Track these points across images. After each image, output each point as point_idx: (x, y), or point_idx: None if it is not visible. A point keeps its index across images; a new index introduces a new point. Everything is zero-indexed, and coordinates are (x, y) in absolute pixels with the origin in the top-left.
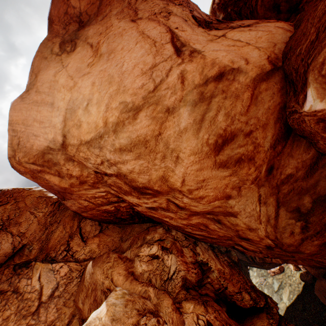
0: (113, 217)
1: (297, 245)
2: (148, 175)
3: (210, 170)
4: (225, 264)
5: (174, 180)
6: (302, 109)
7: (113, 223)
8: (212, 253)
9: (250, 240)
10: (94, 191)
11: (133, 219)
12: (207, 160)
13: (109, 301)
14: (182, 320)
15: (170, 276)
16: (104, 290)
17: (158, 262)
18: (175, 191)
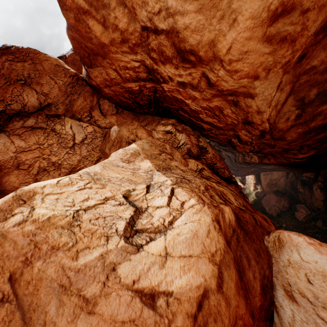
0: (132, 100)
1: (285, 131)
2: (200, 36)
3: (256, 42)
4: (217, 155)
5: (221, 47)
6: None
7: (128, 110)
8: (210, 146)
9: (252, 125)
10: (130, 58)
11: (149, 107)
12: (259, 30)
13: (137, 143)
14: (187, 163)
15: (179, 146)
16: (129, 141)
17: (171, 136)
18: (216, 62)
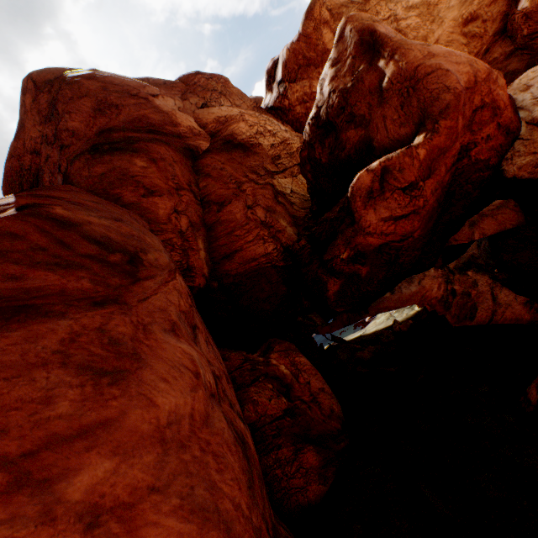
0: None
1: None
2: (417, 33)
3: (456, 37)
4: None
5: (432, 40)
6: (516, 11)
7: None
8: None
9: None
10: None
11: None
12: (457, 28)
13: None
14: None
15: None
16: None
17: None
18: None
